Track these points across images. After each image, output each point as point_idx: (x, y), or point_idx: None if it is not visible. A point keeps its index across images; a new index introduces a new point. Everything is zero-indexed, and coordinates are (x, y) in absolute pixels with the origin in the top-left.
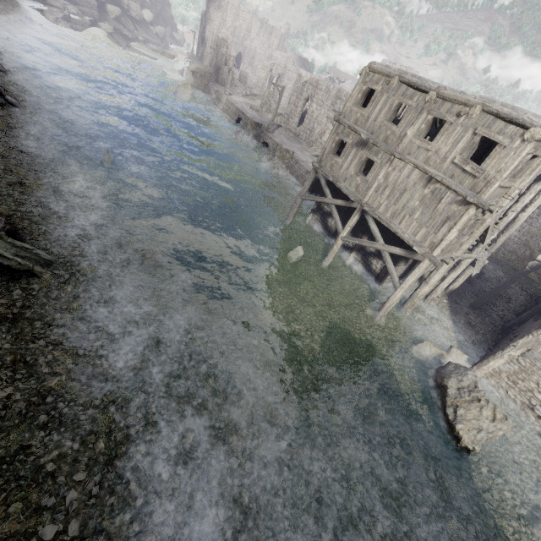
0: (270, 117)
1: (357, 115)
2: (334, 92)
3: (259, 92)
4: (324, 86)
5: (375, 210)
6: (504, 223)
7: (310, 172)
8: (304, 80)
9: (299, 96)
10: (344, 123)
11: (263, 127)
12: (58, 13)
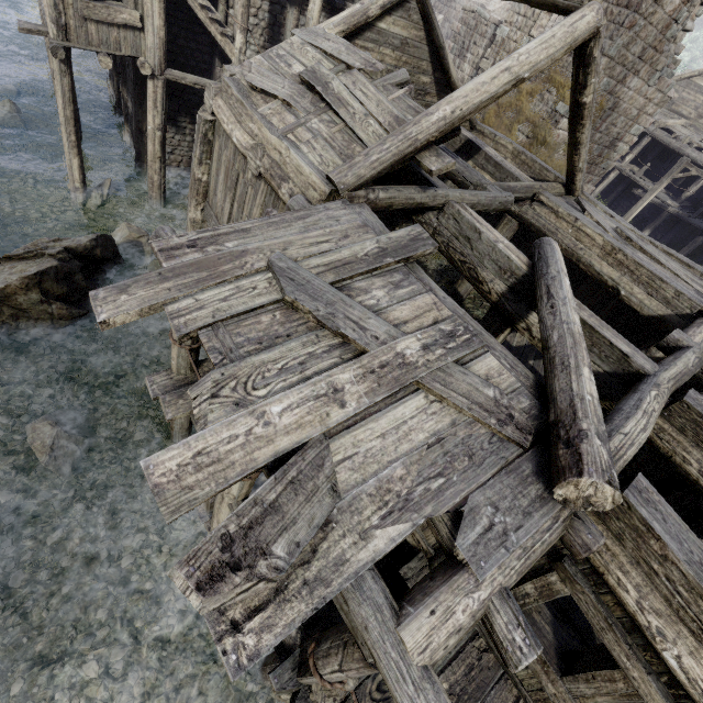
0: None
1: None
2: None
3: None
4: None
5: None
6: (238, 6)
7: None
8: None
9: None
10: None
11: None
12: None
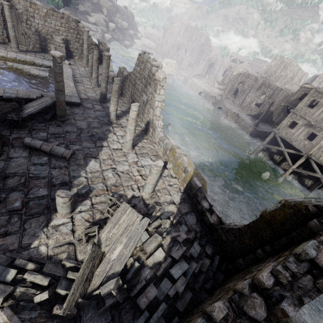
0: (216, 91)
1: (306, 111)
2: (261, 81)
3: (201, 73)
4: (253, 77)
5: (318, 159)
6: None
7: (271, 134)
8: (226, 65)
9: (235, 81)
10: (297, 114)
11: (217, 98)
12: (96, 34)
